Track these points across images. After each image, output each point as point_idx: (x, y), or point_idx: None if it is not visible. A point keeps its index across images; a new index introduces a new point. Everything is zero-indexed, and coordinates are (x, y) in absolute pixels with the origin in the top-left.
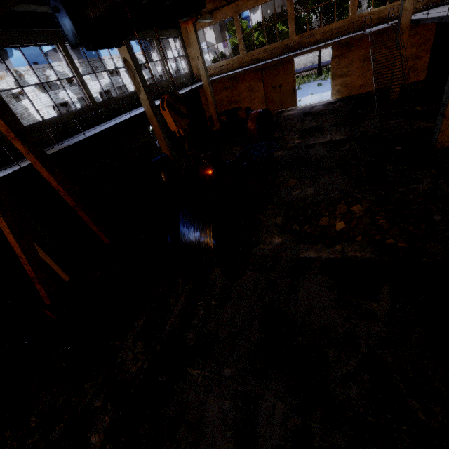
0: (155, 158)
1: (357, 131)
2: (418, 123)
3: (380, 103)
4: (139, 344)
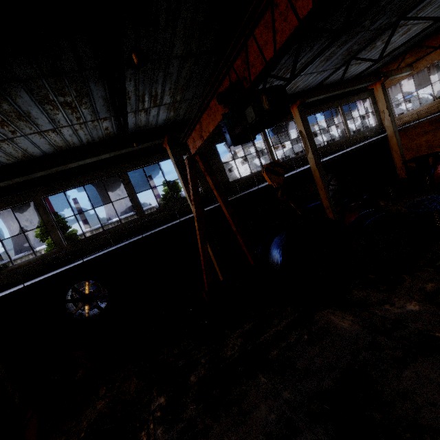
0: (309, 205)
1: None
2: None
3: None
4: (240, 339)
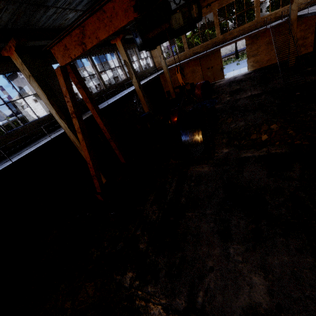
0: (142, 115)
1: (268, 87)
2: (310, 77)
3: (282, 68)
4: (154, 206)
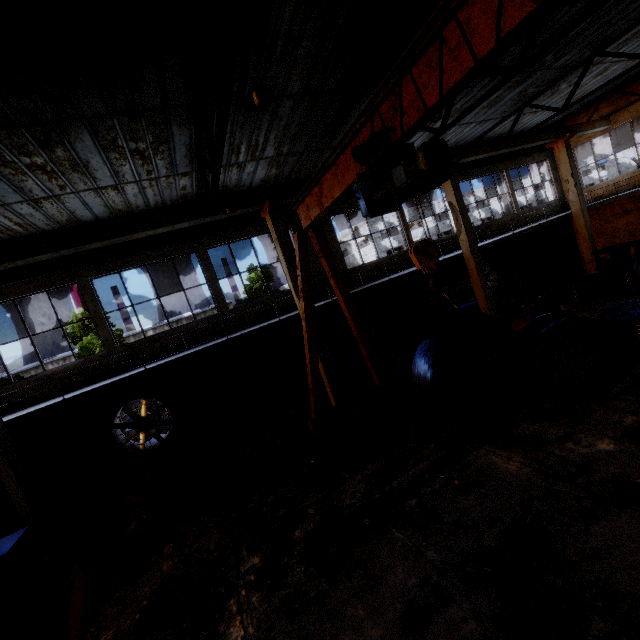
0: (460, 306)
1: None
2: None
3: None
4: (363, 484)
